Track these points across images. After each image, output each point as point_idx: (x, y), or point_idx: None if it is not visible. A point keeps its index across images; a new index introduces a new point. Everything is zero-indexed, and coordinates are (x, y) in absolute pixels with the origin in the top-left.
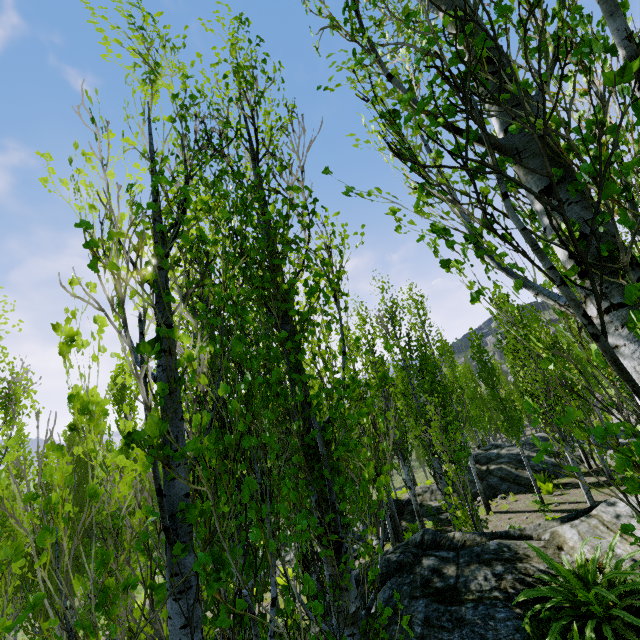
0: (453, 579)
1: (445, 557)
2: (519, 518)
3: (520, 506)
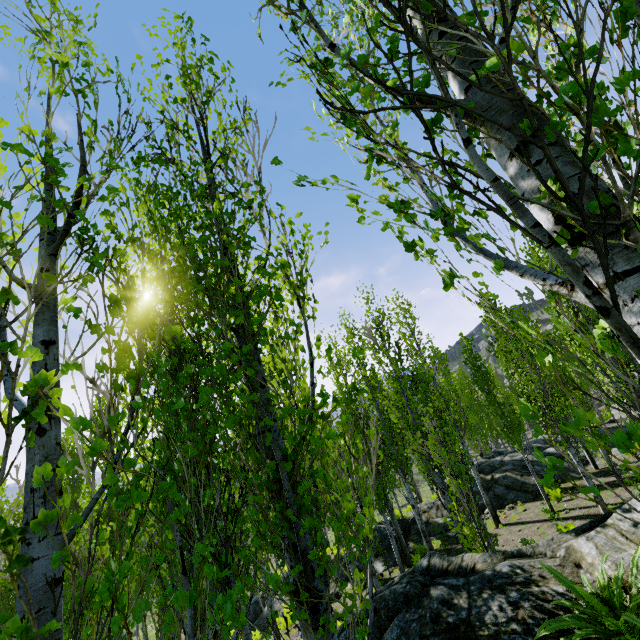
0: (465, 611)
1: (454, 585)
2: (530, 529)
3: (530, 516)
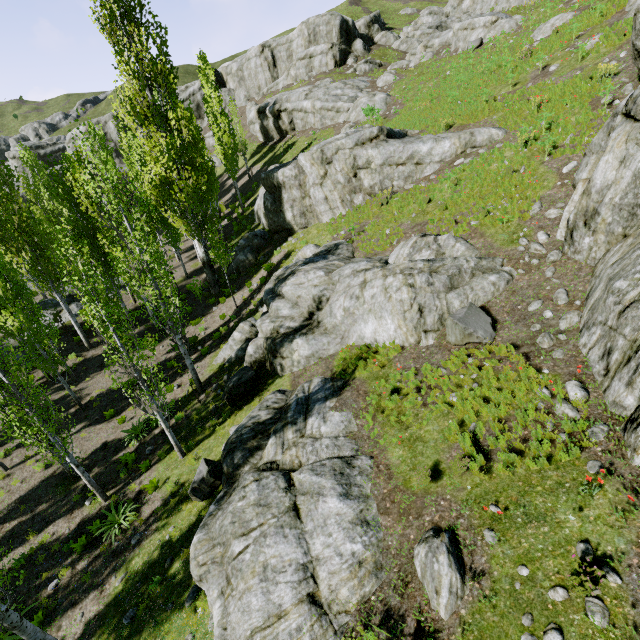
0: None
1: None
2: None
3: None
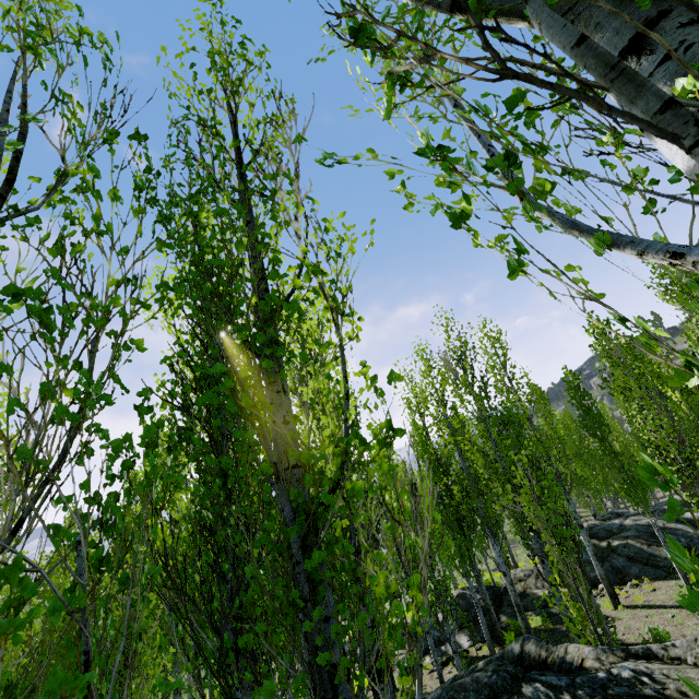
0: None
1: (555, 685)
2: (661, 616)
3: (661, 598)
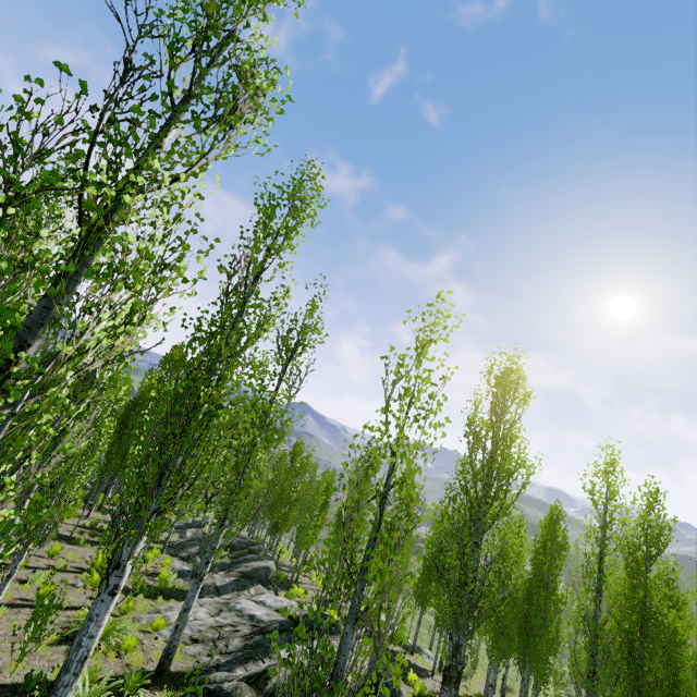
0: None
1: None
2: None
3: None
